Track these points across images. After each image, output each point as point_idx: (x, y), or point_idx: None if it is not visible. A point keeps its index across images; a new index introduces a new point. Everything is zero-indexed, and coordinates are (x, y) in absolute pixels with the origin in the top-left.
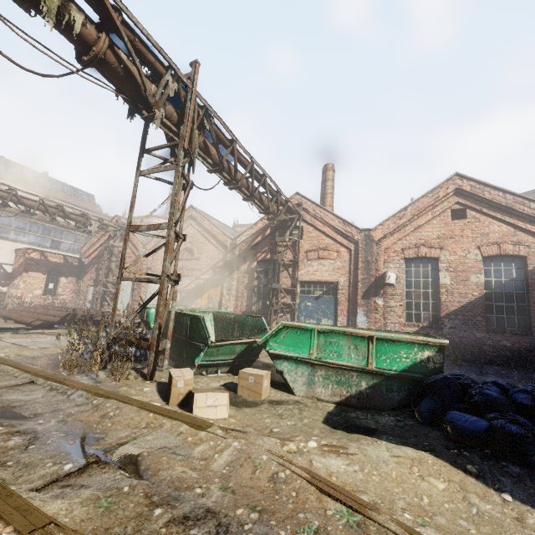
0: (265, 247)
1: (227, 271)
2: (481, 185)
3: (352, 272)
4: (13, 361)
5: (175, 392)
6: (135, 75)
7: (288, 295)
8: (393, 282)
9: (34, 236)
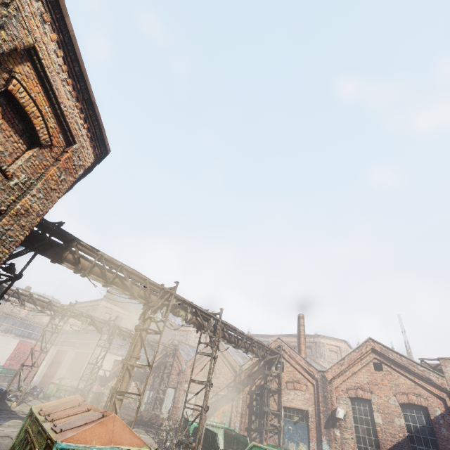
0: (260, 374)
1: (236, 391)
2: (386, 348)
3: (316, 403)
4: None
5: None
6: (201, 322)
7: (276, 417)
8: (341, 417)
9: (125, 351)
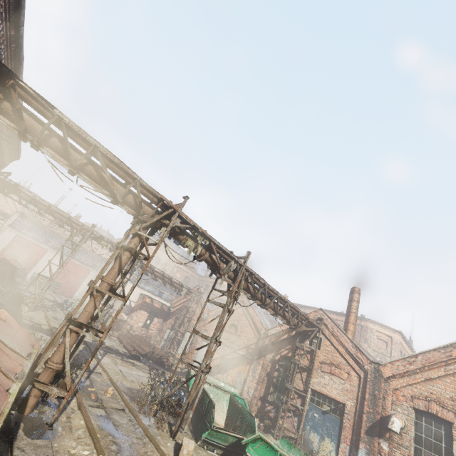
0: (289, 344)
1: (256, 354)
2: None
3: (359, 399)
4: (119, 388)
5: (181, 455)
6: (217, 263)
7: (299, 398)
8: (396, 430)
9: (152, 287)
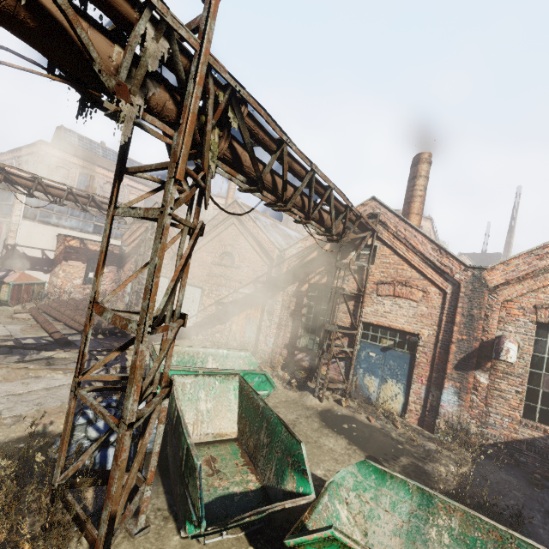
0: (321, 266)
1: (271, 290)
2: None
3: (443, 325)
4: None
5: None
6: (64, 26)
7: (345, 337)
8: (513, 361)
9: (76, 221)
